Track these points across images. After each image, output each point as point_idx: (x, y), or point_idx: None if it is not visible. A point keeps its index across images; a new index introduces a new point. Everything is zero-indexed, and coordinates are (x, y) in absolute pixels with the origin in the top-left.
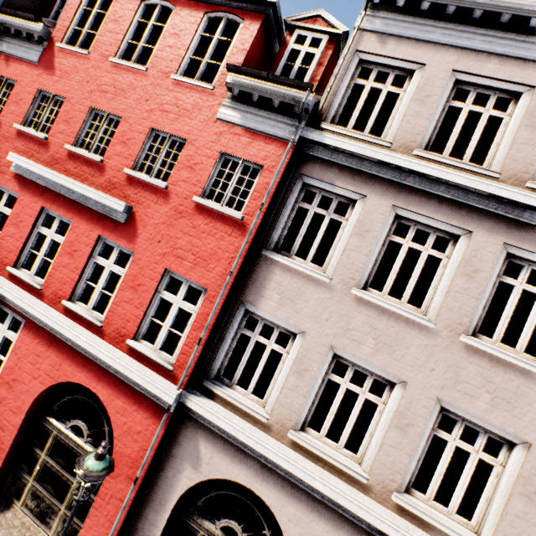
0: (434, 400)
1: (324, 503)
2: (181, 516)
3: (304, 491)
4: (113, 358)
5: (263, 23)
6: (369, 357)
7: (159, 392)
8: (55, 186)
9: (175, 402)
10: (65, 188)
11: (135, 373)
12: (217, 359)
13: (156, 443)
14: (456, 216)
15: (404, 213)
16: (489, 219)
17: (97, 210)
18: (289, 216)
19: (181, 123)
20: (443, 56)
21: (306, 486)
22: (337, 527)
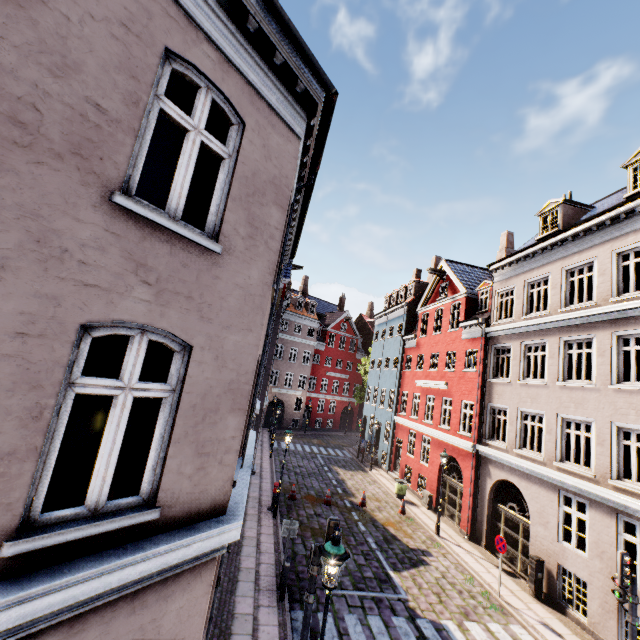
0: (555, 415)
1: (533, 476)
2: (494, 505)
3: (525, 474)
4: (453, 438)
5: (466, 299)
6: (530, 406)
7: (467, 445)
8: (428, 385)
9: (473, 448)
10: (430, 385)
11: (459, 441)
12: (486, 430)
13: (473, 468)
14: (541, 335)
15: (526, 343)
16: (551, 331)
17: (439, 388)
18: (494, 363)
19: (453, 346)
20: (519, 278)
21: (523, 469)
22: (539, 485)
